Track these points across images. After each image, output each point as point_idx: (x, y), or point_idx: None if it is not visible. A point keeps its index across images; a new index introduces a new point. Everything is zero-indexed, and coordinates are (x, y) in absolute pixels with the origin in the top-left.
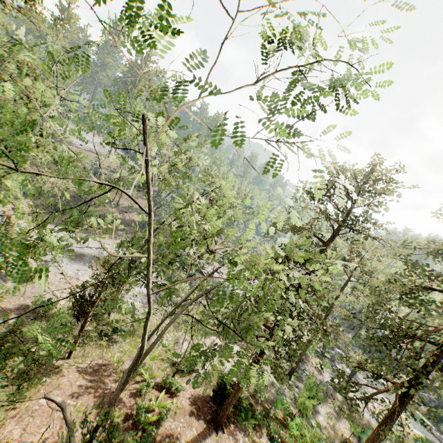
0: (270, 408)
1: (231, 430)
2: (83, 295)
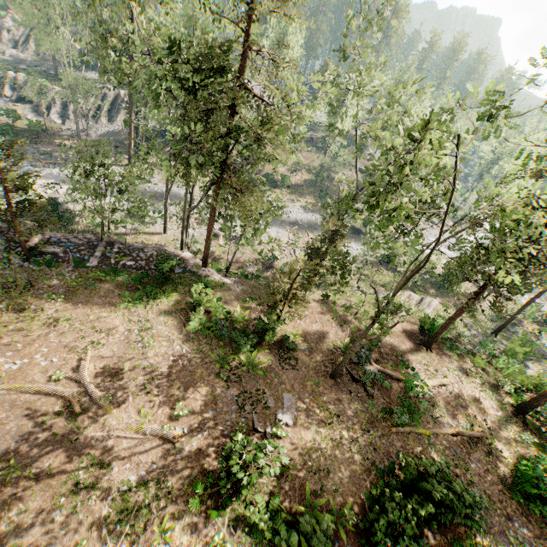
0: (474, 348)
1: (438, 353)
2: (315, 248)
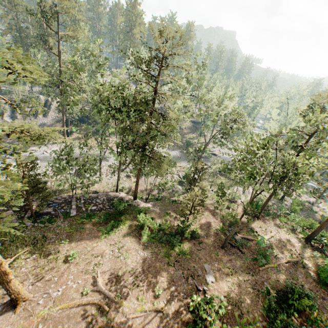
0: (277, 211)
1: (263, 219)
2: (192, 178)
